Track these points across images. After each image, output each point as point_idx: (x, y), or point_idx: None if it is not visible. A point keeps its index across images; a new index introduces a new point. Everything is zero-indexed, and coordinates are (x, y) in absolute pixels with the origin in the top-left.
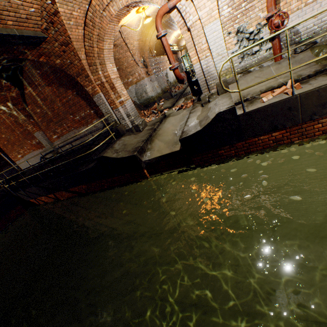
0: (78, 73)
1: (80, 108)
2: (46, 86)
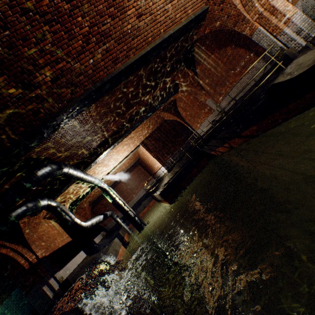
0: (234, 22)
1: (239, 59)
2: (209, 57)
